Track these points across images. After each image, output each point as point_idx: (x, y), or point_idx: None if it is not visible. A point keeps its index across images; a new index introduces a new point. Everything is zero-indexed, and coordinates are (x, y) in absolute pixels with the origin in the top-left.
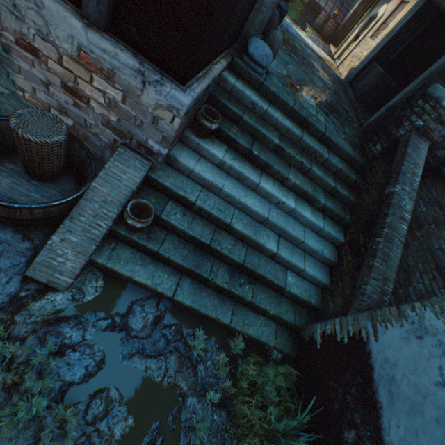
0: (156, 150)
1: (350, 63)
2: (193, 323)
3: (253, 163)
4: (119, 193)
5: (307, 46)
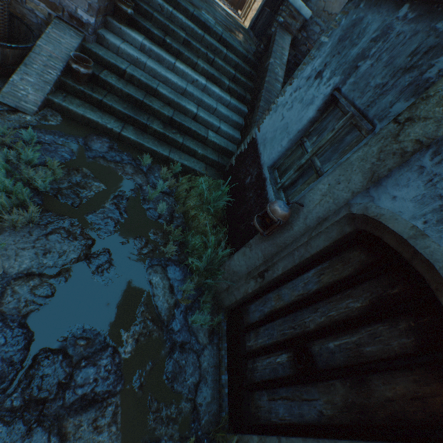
0: (85, 21)
1: (251, 16)
2: (141, 155)
3: (169, 52)
4: (62, 53)
5: None
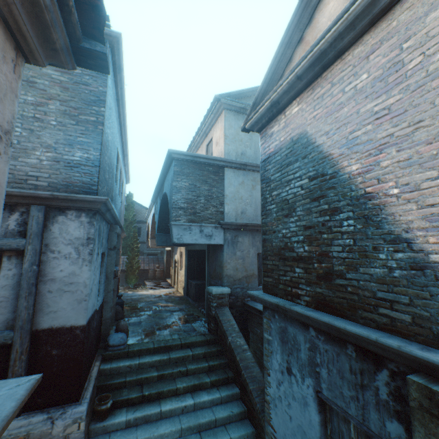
0: None
1: (181, 285)
2: None
3: (150, 400)
4: None
5: (150, 296)
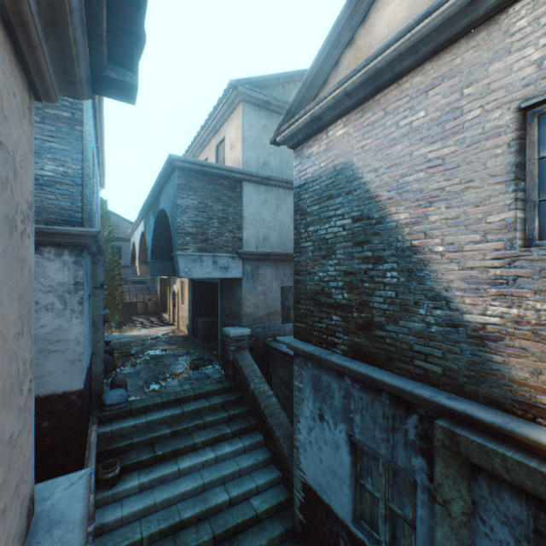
0: None
1: (183, 322)
2: None
3: (165, 460)
4: None
5: (145, 338)
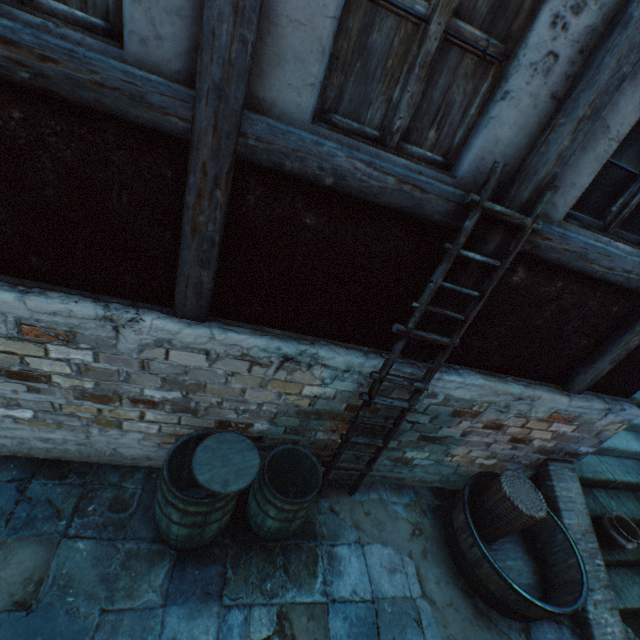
0: (582, 452)
1: None
2: None
3: None
4: (582, 516)
5: None
